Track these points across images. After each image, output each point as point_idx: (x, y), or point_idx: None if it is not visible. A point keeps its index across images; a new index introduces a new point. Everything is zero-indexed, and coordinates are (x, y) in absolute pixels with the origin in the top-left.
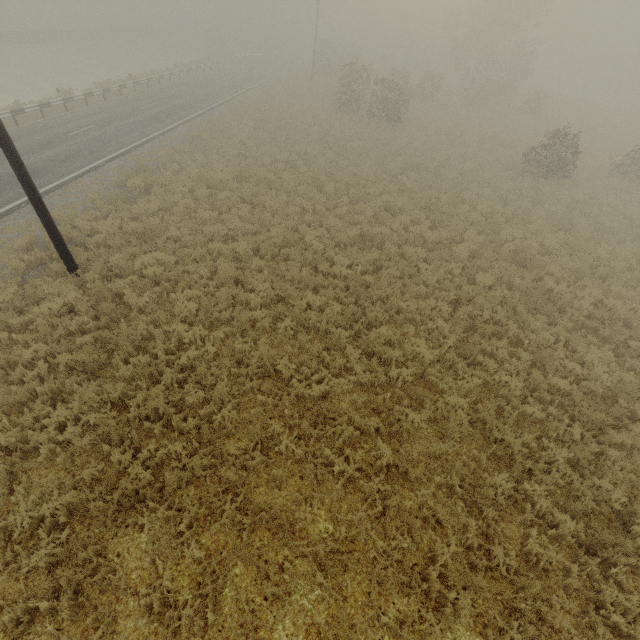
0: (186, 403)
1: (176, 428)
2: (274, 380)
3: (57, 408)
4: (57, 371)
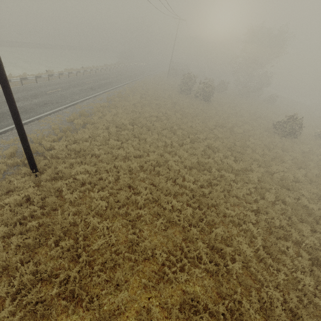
0: (93, 281)
1: (84, 306)
2: (151, 263)
3: (2, 284)
4: (9, 246)
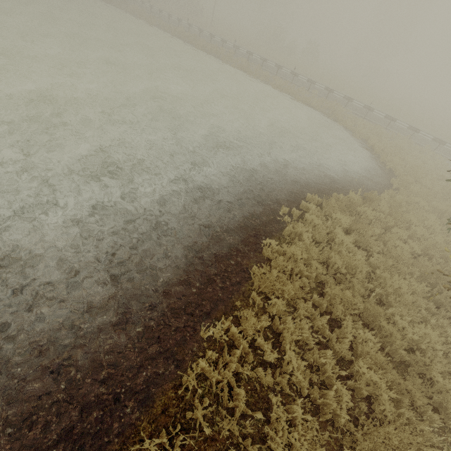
0: None
1: None
2: None
3: None
4: None
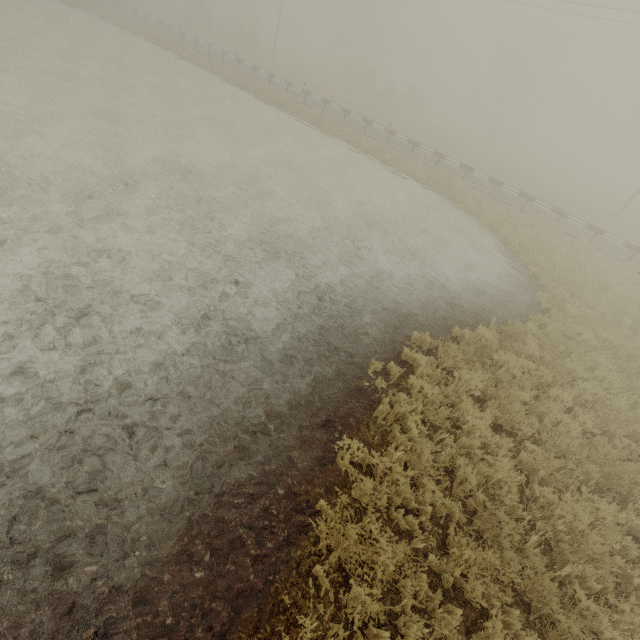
0: None
1: None
2: None
3: None
4: None
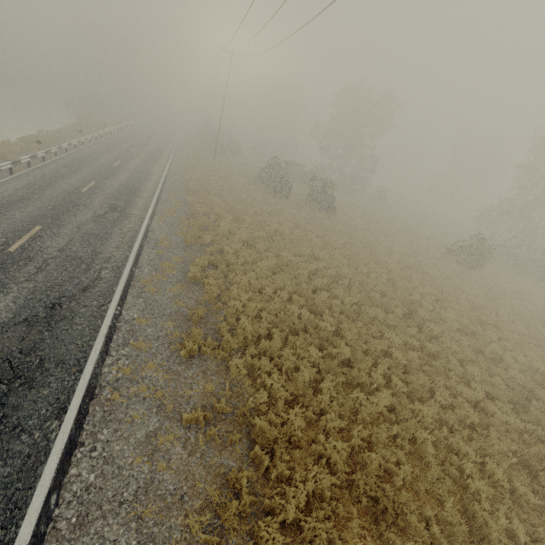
0: None
1: None
2: None
3: None
4: None
